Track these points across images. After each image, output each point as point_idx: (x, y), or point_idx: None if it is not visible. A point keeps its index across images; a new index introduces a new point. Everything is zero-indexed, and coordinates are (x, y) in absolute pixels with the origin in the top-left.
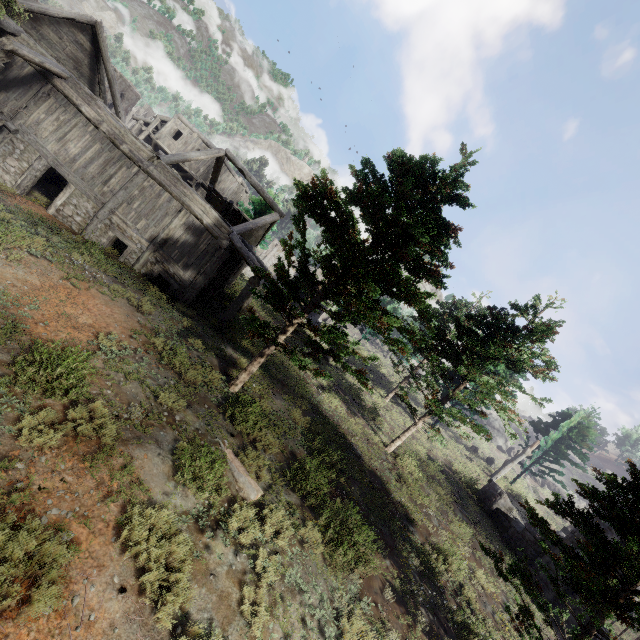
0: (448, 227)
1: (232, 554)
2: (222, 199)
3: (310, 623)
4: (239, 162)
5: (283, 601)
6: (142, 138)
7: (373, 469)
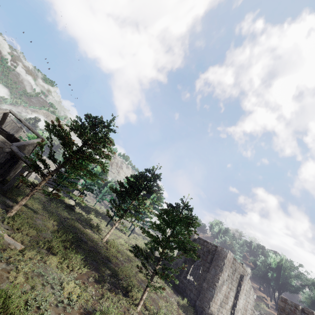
0: (107, 138)
1: (5, 265)
2: (7, 133)
3: (46, 283)
4: (18, 115)
5: (32, 278)
6: None
7: (93, 246)
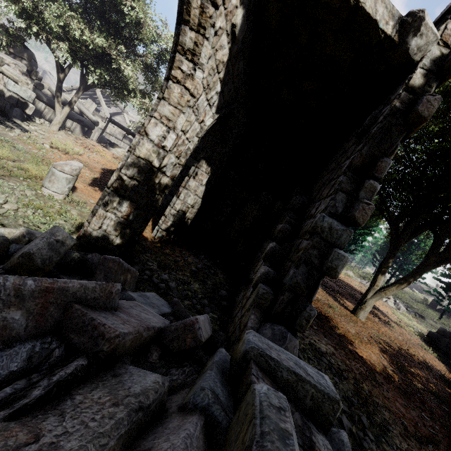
0: None
1: None
2: None
3: None
4: None
5: None
6: None
7: None
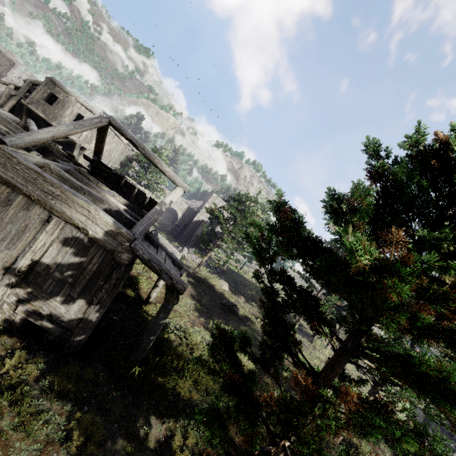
0: None
1: None
2: (111, 171)
3: None
4: (127, 131)
5: None
6: (13, 103)
7: None
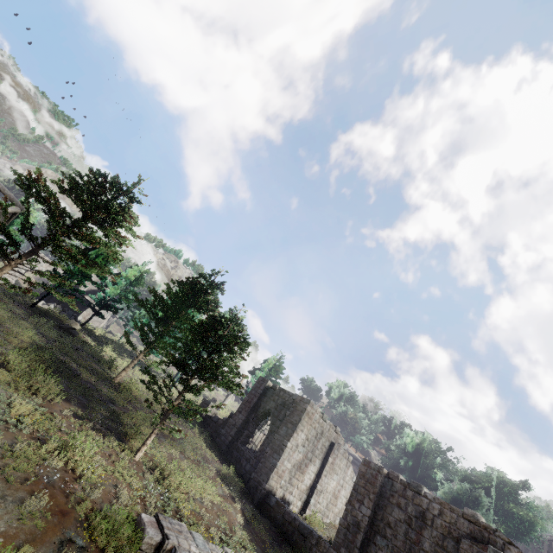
0: (123, 210)
1: None
2: None
3: None
4: None
5: None
6: None
7: (90, 381)
